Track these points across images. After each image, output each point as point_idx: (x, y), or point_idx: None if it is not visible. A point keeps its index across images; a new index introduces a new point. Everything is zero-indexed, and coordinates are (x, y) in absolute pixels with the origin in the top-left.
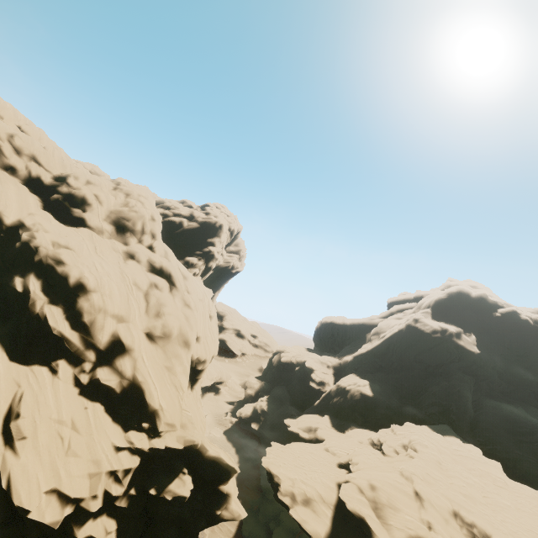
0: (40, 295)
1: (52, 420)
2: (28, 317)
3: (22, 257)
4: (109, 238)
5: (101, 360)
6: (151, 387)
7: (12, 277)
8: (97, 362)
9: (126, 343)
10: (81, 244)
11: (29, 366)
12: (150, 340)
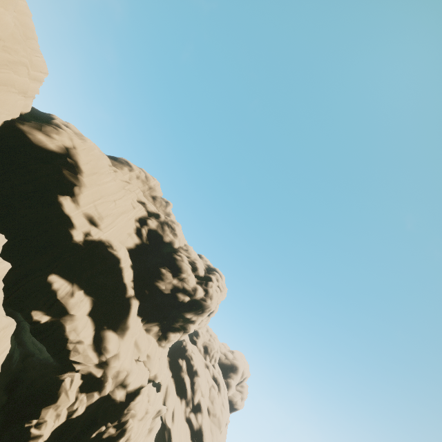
0: (186, 369)
1: (180, 422)
2: (181, 376)
3: (181, 351)
4: (201, 354)
5: (193, 409)
6: (206, 435)
7: (178, 358)
8: (192, 409)
9: (202, 407)
10: (197, 353)
11: (177, 396)
12: (208, 412)
